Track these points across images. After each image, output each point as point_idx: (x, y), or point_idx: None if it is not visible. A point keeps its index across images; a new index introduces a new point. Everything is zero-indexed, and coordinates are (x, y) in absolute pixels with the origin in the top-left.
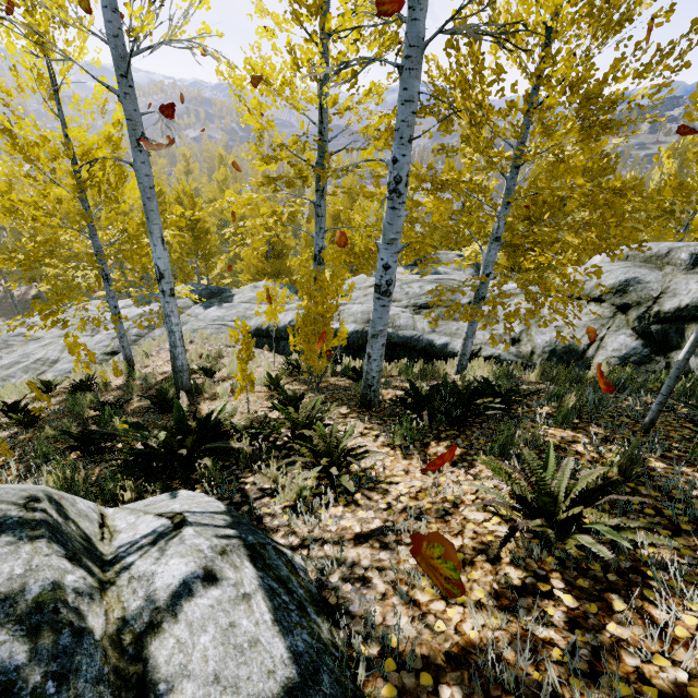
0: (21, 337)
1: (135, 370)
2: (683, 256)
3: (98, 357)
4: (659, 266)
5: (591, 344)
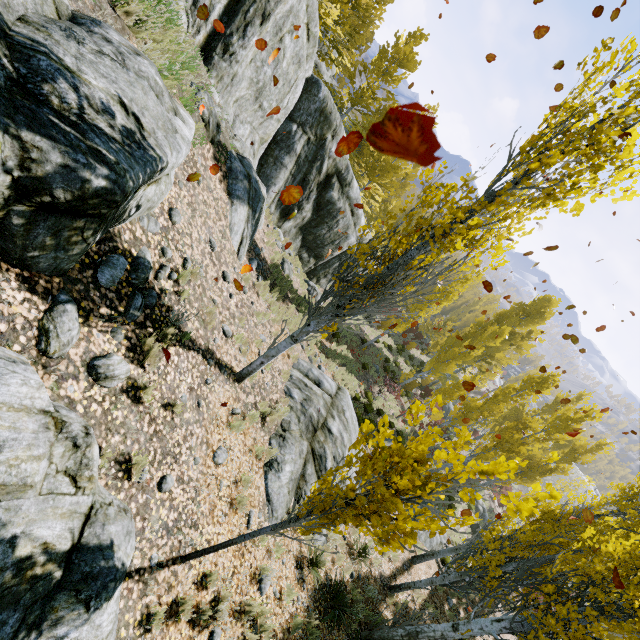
0: None
1: None
2: None
3: None
4: None
5: None
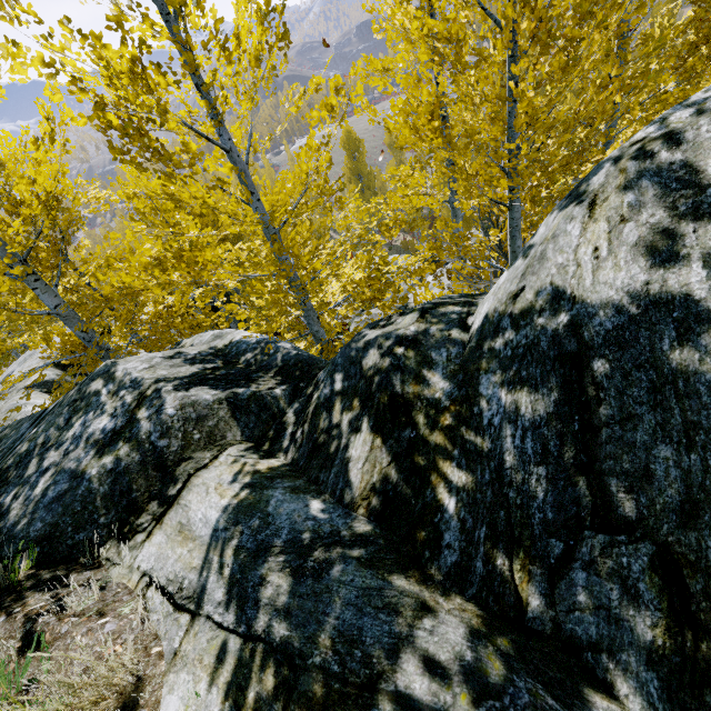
0: None
1: None
2: None
3: None
4: None
5: None
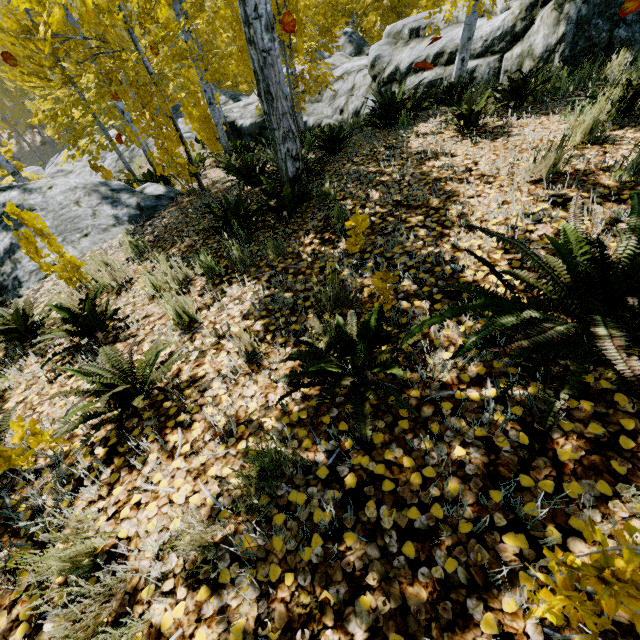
0: (60, 173)
1: (136, 175)
2: (406, 32)
3: (113, 175)
4: (397, 41)
5: (362, 106)
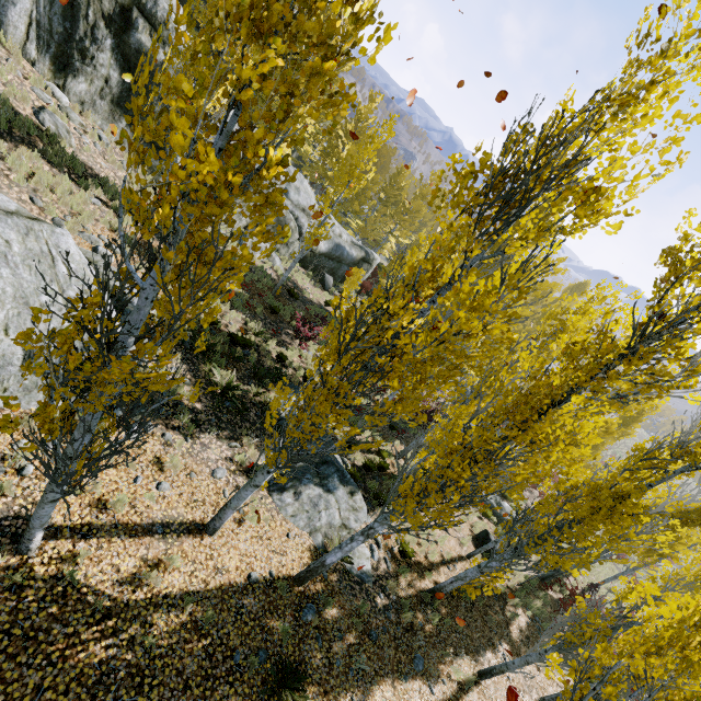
0: None
1: None
2: None
3: None
4: None
5: None
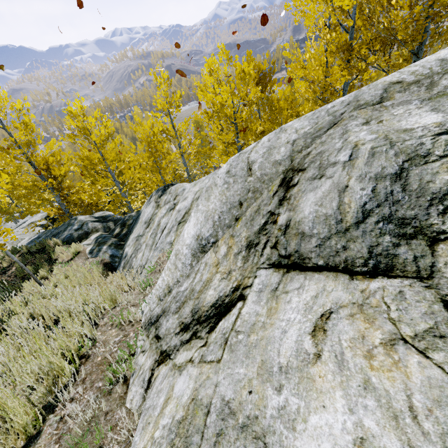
0: None
1: None
2: None
3: None
4: None
5: None
